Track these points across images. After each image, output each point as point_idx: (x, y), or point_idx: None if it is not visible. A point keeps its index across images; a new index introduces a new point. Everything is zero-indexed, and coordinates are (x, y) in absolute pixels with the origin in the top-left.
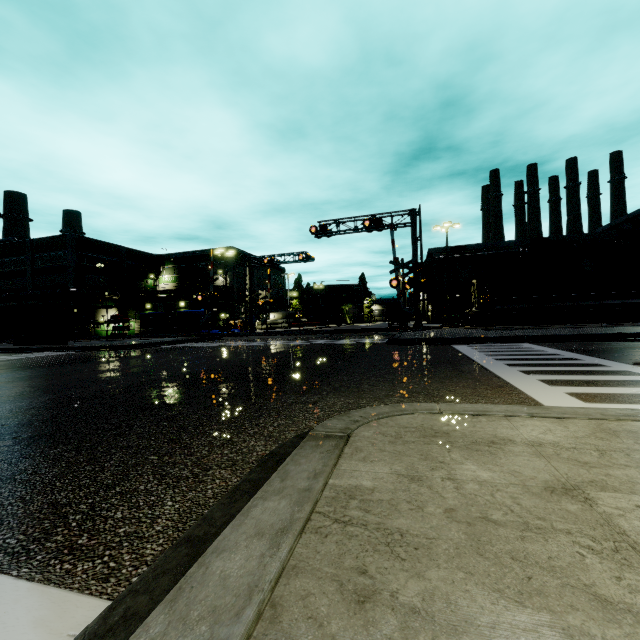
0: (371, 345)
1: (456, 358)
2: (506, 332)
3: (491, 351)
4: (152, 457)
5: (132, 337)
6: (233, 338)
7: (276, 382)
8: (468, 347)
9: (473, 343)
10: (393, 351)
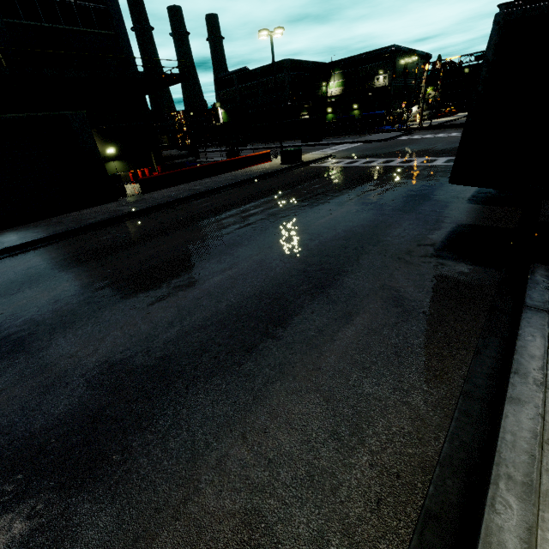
0: None
1: None
2: None
3: None
4: None
5: (348, 135)
6: (421, 132)
7: None
8: None
9: None
10: None
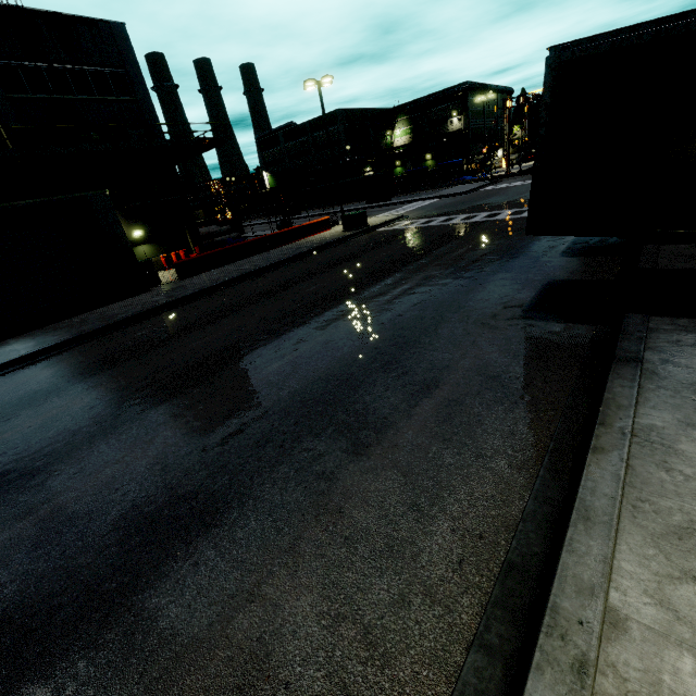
0: None
1: None
2: None
3: None
4: None
5: (422, 190)
6: (509, 180)
7: None
8: None
9: None
10: None
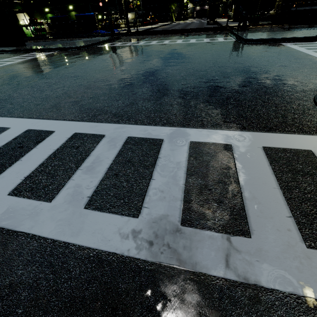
0: (233, 44)
1: (302, 54)
2: (305, 32)
3: (312, 49)
4: (273, 108)
5: (59, 38)
6: (127, 38)
7: (239, 73)
8: (294, 45)
9: (293, 42)
10: (256, 49)
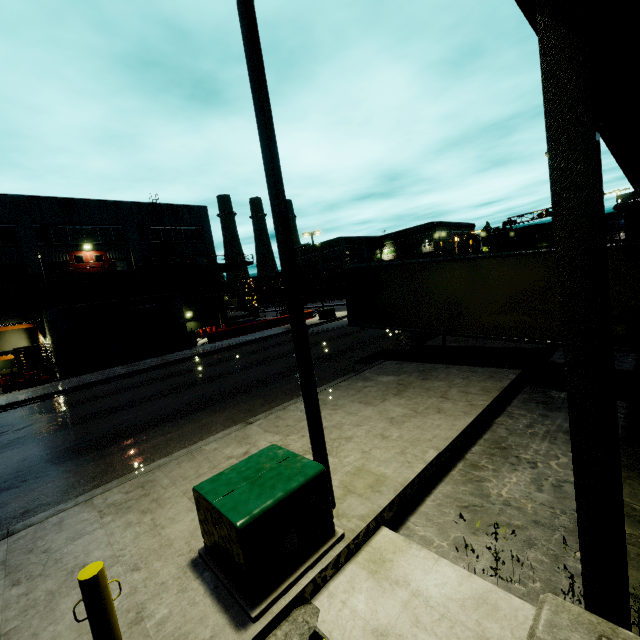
0: None
1: None
2: None
3: None
4: None
5: None
6: None
7: None
8: None
9: None
10: None
